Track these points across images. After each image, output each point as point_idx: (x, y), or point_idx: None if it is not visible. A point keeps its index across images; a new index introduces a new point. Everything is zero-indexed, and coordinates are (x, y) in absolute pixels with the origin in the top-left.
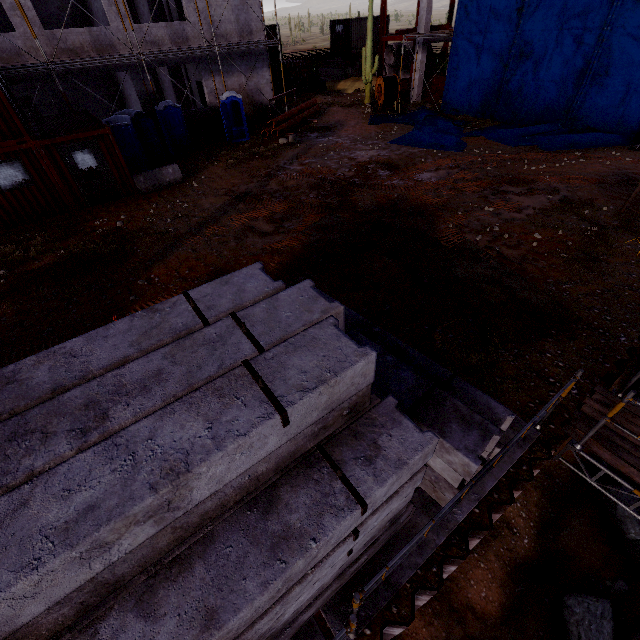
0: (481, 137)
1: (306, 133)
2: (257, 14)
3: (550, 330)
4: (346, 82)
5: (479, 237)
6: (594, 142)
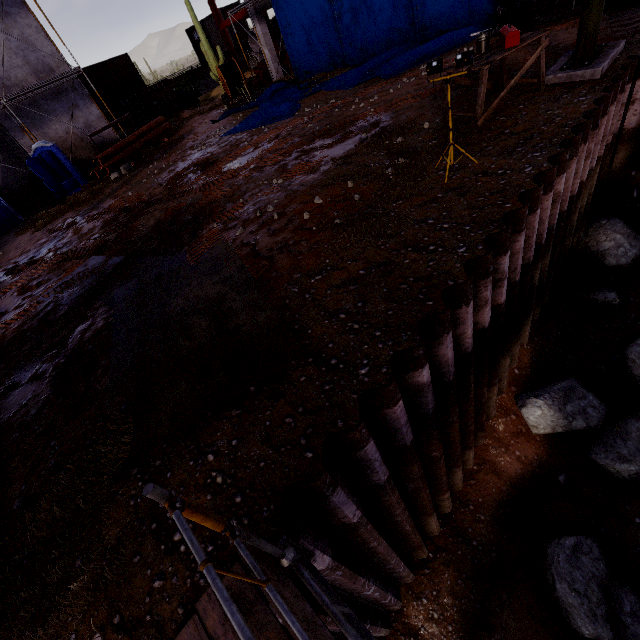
0: (323, 91)
1: (148, 157)
2: (49, 48)
3: (249, 386)
4: (219, 87)
5: (239, 231)
6: (445, 46)
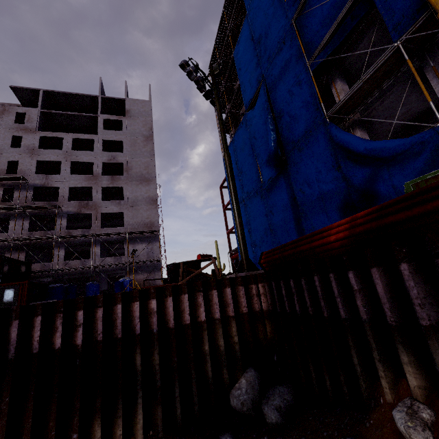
0: None
1: None
2: (158, 252)
3: None
4: None
5: None
6: None
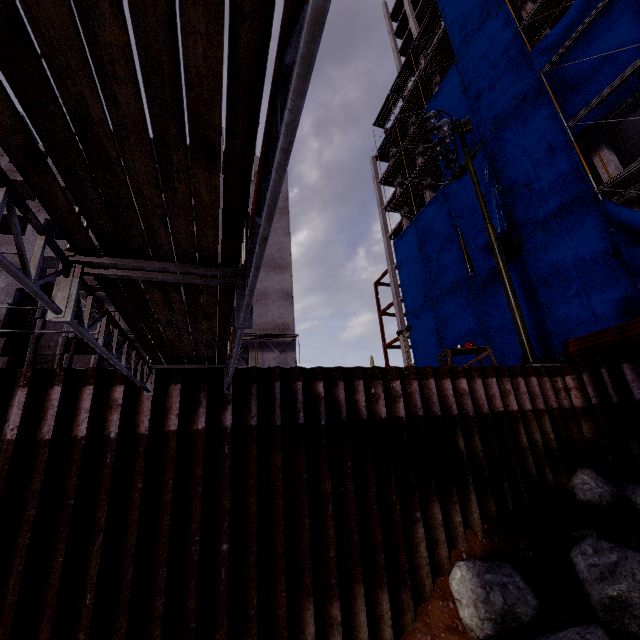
0: None
1: None
2: (293, 365)
3: None
4: None
5: None
6: None
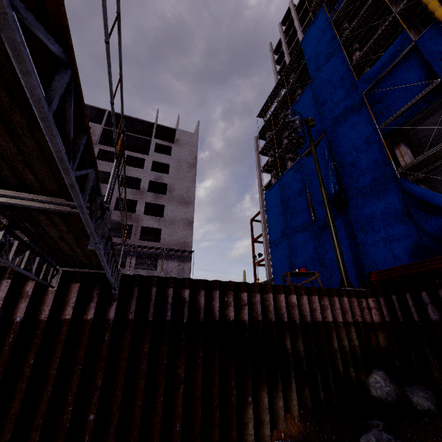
0: None
1: None
2: (188, 272)
3: None
4: None
5: None
6: None
